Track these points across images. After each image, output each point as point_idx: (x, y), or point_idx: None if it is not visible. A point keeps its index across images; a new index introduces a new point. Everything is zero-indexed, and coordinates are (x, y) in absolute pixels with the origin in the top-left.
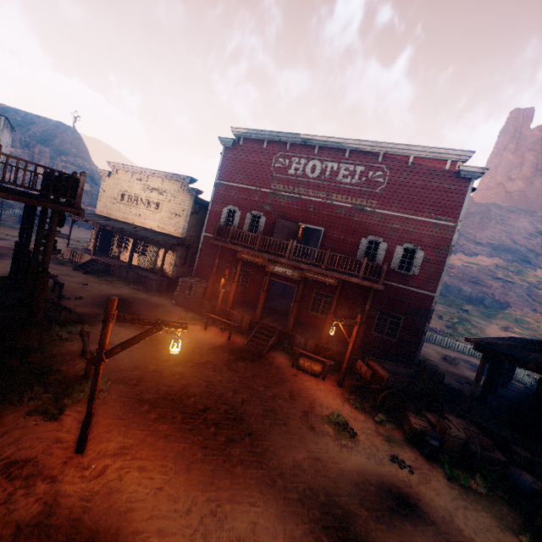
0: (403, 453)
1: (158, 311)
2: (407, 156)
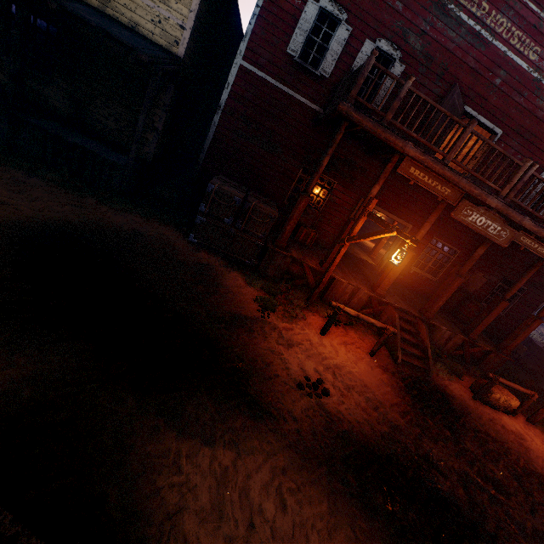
0: None
1: (196, 283)
2: None
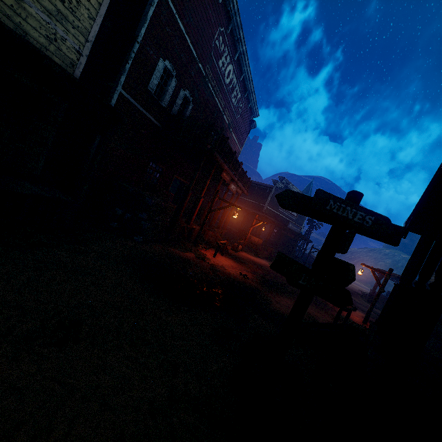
0: None
1: (190, 265)
2: (250, 101)
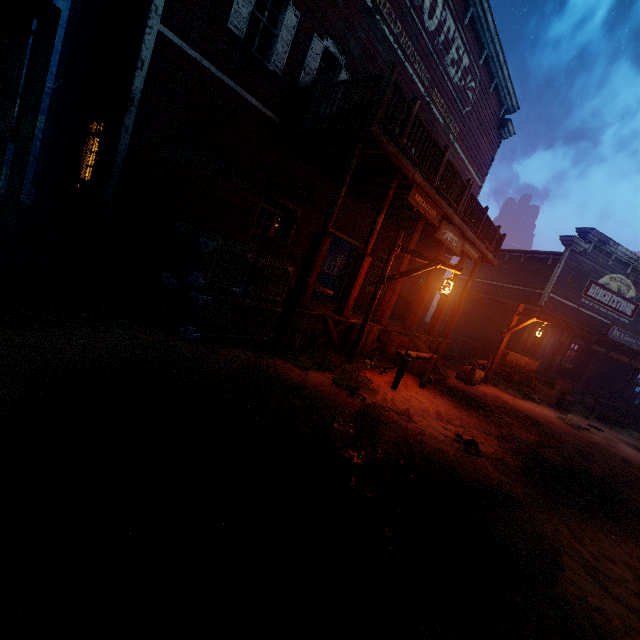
0: (575, 418)
1: (290, 400)
2: (493, 75)
